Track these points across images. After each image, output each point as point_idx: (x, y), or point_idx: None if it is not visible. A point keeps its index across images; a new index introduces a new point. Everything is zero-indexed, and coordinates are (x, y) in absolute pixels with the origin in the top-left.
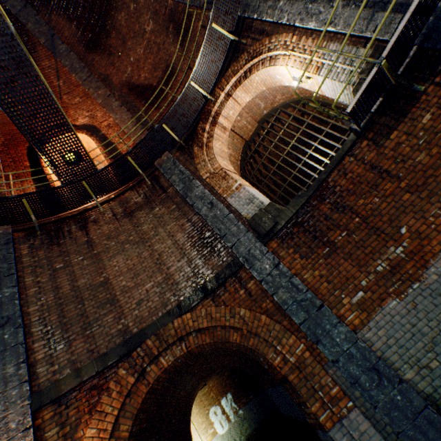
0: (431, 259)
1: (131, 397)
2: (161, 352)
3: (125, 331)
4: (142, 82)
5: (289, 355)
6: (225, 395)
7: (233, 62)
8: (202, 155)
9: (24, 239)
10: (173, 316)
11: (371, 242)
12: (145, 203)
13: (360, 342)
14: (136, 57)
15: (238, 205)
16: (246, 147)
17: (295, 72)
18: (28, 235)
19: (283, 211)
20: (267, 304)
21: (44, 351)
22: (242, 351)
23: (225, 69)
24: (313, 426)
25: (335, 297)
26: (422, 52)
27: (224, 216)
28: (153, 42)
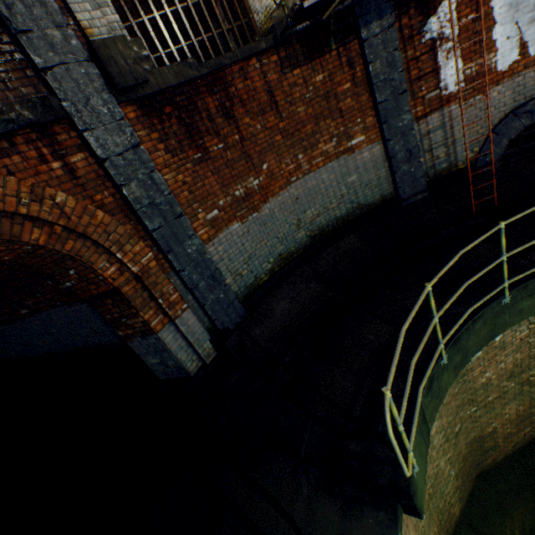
0: (271, 197)
1: None
2: None
3: None
4: None
5: (133, 265)
6: None
7: None
8: None
9: None
10: None
11: (241, 166)
12: None
13: (207, 255)
14: None
15: None
16: None
17: None
18: None
19: (161, 70)
20: (104, 197)
21: None
22: (26, 262)
23: None
24: (126, 337)
25: (194, 210)
26: (349, 13)
27: None
28: None
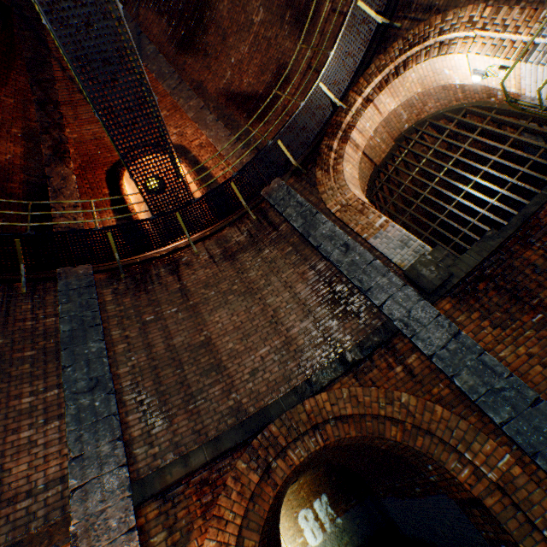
0: None
1: (254, 502)
2: (289, 443)
3: (238, 409)
4: (245, 89)
5: (487, 469)
6: (319, 497)
7: (377, 55)
8: (328, 181)
9: (106, 282)
10: (302, 395)
11: None
12: (250, 243)
13: None
14: (238, 57)
15: (387, 249)
16: (374, 174)
17: (482, 60)
18: (110, 277)
19: (461, 258)
20: (439, 389)
21: (140, 426)
22: (394, 451)
23: (365, 66)
24: None
25: None
26: None
27: (367, 263)
28: (261, 36)
